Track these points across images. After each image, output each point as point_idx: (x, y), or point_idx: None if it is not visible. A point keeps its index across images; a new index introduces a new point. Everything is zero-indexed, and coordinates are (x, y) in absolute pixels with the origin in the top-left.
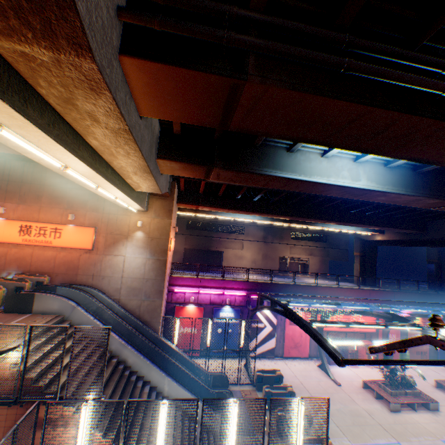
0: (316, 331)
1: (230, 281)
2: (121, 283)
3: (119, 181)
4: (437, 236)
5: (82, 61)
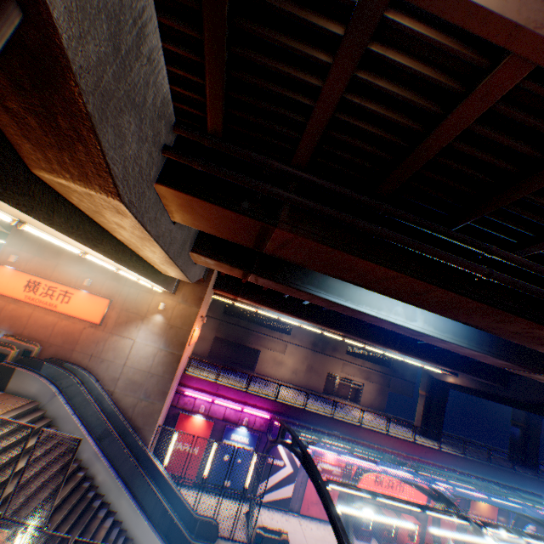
0: (329, 497)
1: (254, 396)
2: (121, 372)
3: (143, 267)
4: (520, 396)
5: (111, 199)
